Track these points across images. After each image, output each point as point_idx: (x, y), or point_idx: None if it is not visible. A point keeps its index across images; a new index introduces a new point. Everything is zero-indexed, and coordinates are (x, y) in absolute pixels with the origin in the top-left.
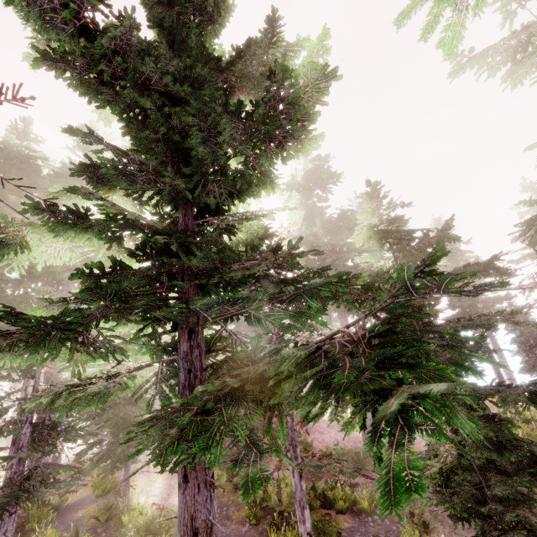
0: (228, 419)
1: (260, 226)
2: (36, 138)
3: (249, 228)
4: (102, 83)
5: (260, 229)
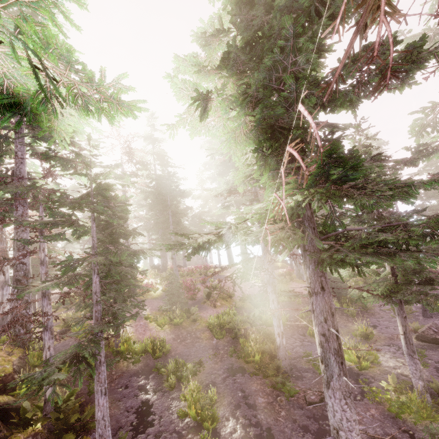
0: None
1: None
2: None
3: None
4: None
5: None
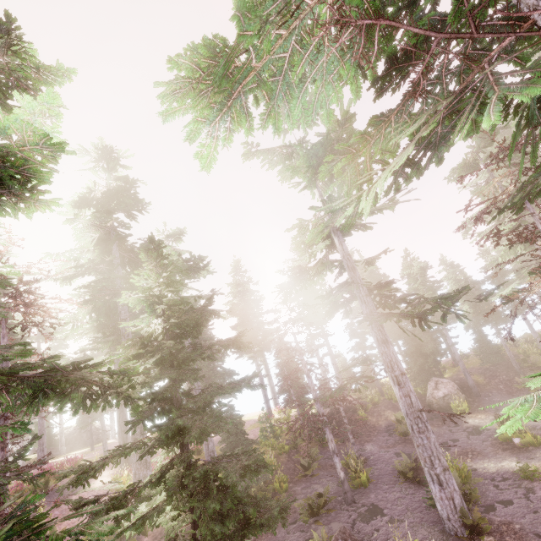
0: None
1: None
2: None
3: None
4: None
5: None
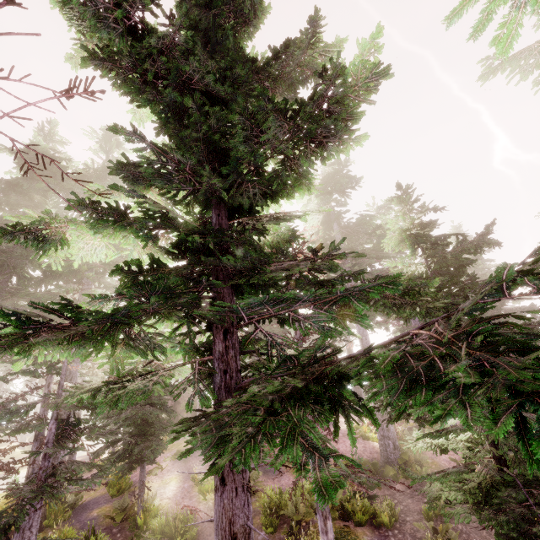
0: (297, 420)
1: (287, 229)
2: (61, 140)
3: (277, 230)
4: (144, 83)
5: (287, 231)
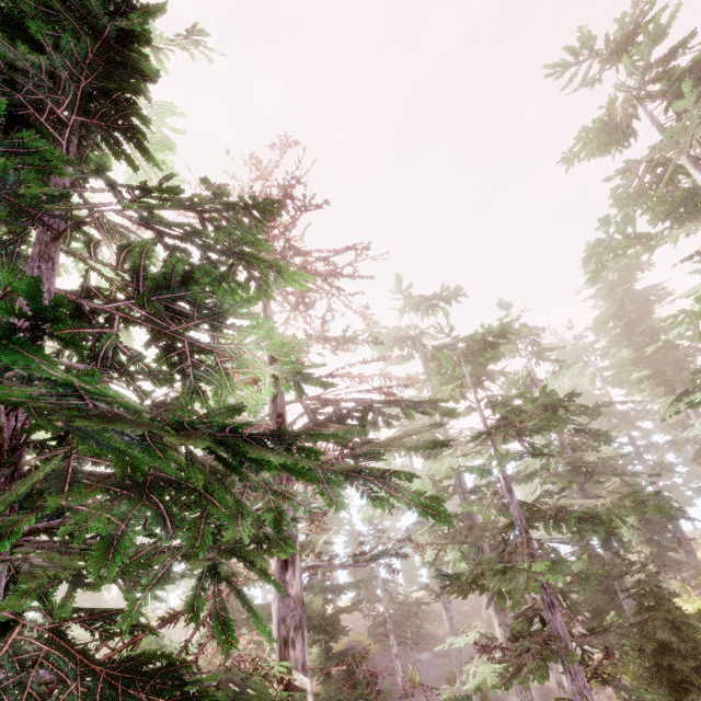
0: None
1: None
2: None
3: None
4: None
5: None
